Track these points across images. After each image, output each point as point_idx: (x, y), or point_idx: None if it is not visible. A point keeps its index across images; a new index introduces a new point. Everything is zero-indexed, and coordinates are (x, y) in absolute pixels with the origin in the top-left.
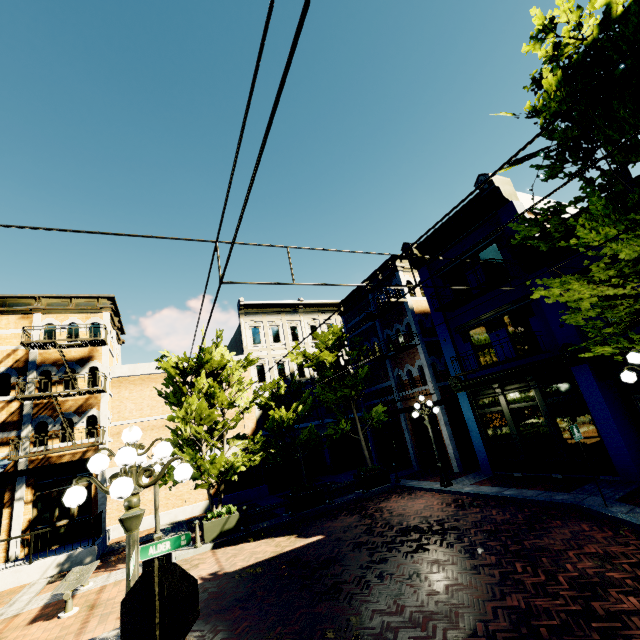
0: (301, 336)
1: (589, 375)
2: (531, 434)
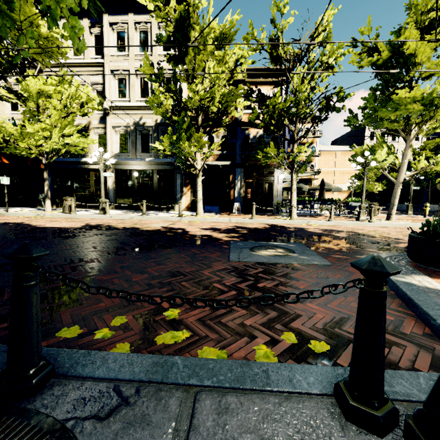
0: (397, 138)
1: None
2: None
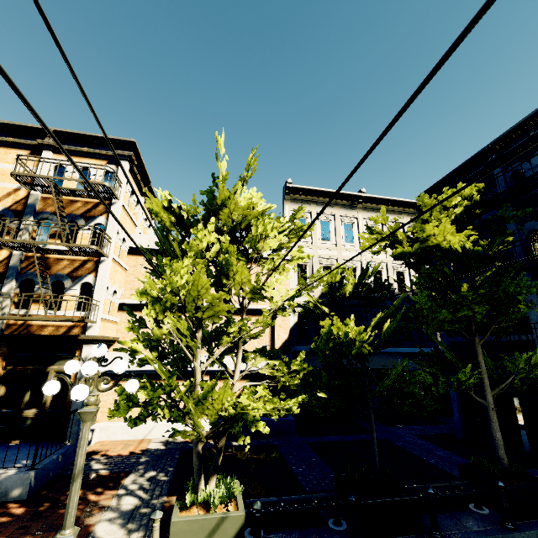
0: (356, 237)
1: None
2: None
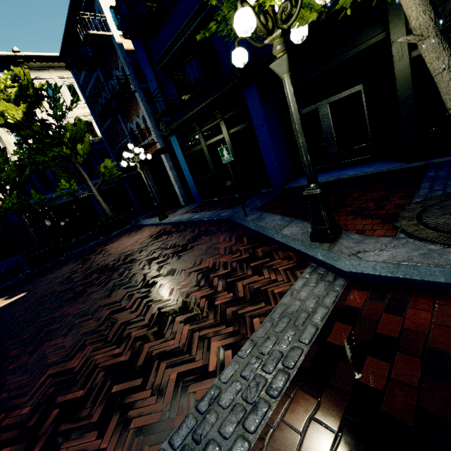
0: None
1: (256, 96)
2: (222, 165)
